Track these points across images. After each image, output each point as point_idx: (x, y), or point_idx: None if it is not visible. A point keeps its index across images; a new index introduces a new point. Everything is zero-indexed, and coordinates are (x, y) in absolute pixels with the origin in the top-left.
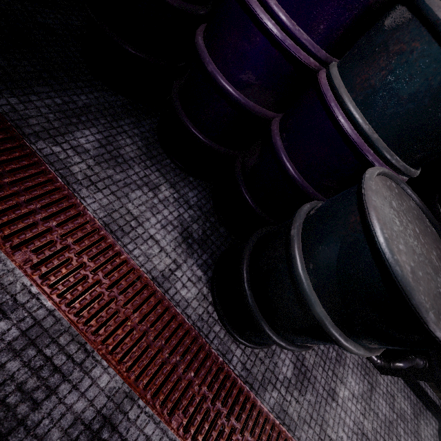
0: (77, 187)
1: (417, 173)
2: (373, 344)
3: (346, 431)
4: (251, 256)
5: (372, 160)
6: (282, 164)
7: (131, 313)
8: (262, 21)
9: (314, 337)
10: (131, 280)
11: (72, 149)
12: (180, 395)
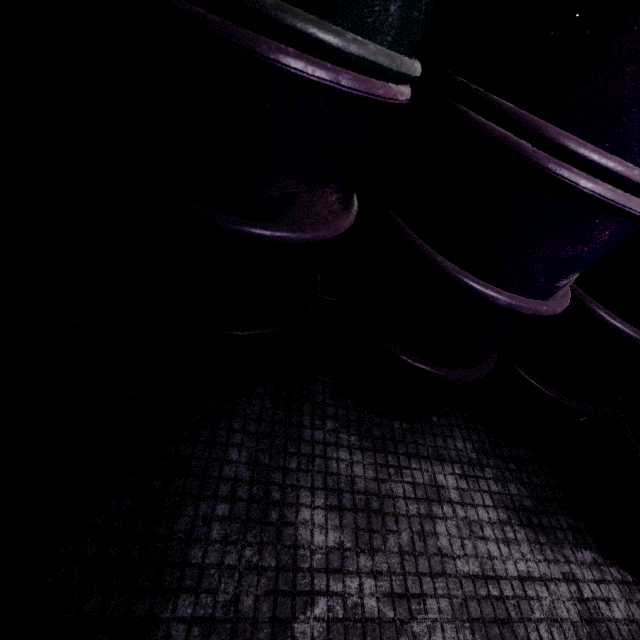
0: (406, 636)
1: None
2: None
3: None
4: None
5: None
6: None
7: None
8: (638, 215)
9: None
10: None
11: (329, 574)
12: None
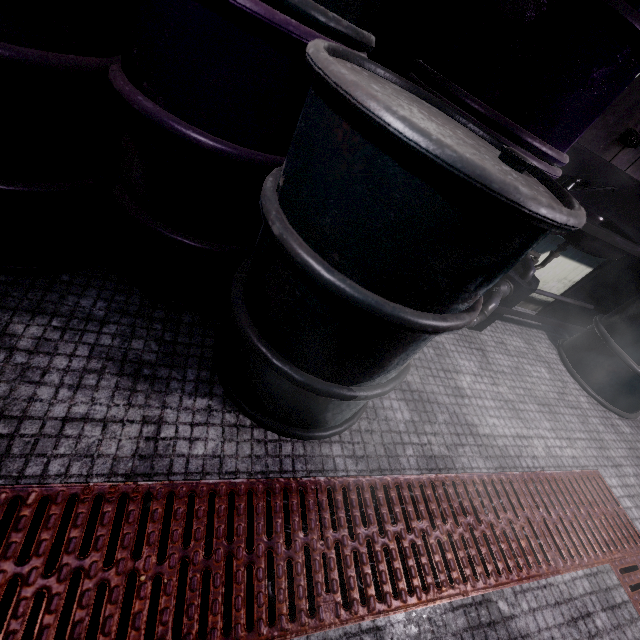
0: None
1: (373, 39)
2: (474, 297)
3: (492, 414)
4: (251, 318)
5: (304, 37)
6: (183, 139)
7: (133, 562)
8: None
9: (407, 351)
10: (87, 515)
11: None
12: (308, 574)
